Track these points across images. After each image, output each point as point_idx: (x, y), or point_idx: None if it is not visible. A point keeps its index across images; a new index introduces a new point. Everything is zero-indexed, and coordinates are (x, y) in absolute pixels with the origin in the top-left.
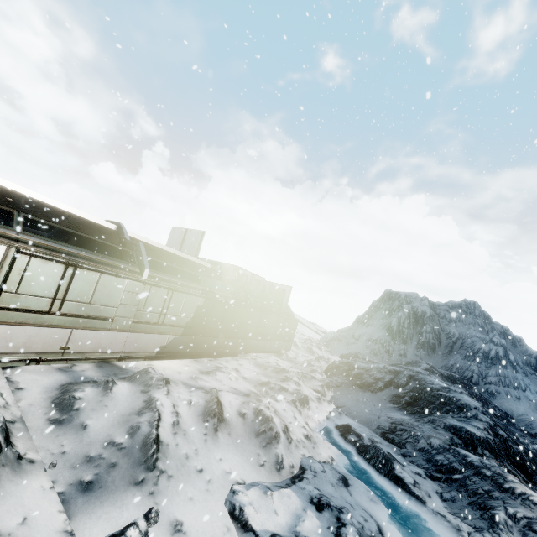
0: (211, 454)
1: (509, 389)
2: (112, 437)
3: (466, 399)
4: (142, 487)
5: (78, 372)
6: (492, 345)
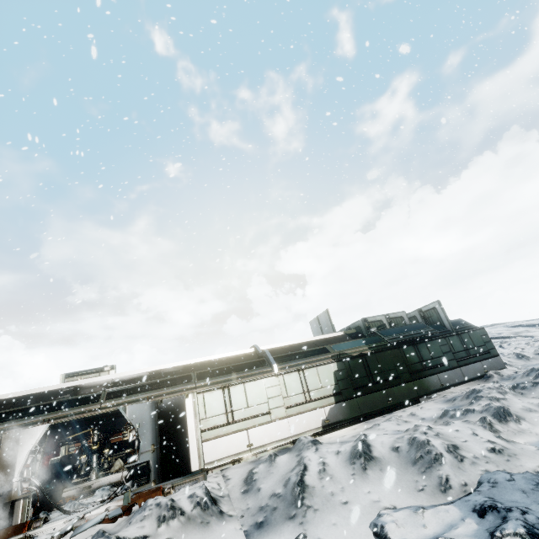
0: (359, 489)
1: None
2: (274, 491)
3: None
4: (294, 520)
5: (262, 460)
6: None
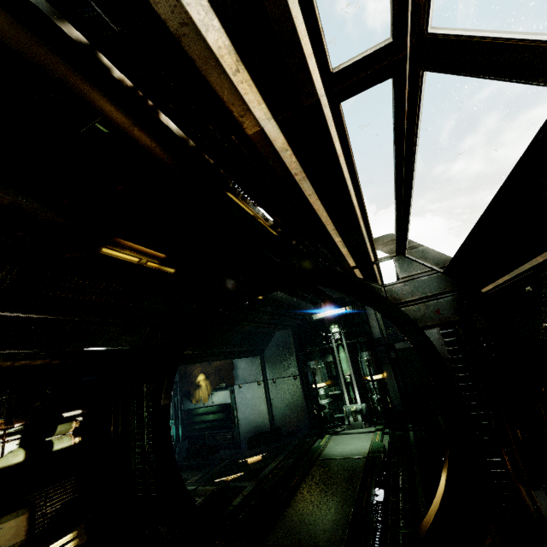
0: None
1: None
2: None
3: None
4: None
5: None
6: None
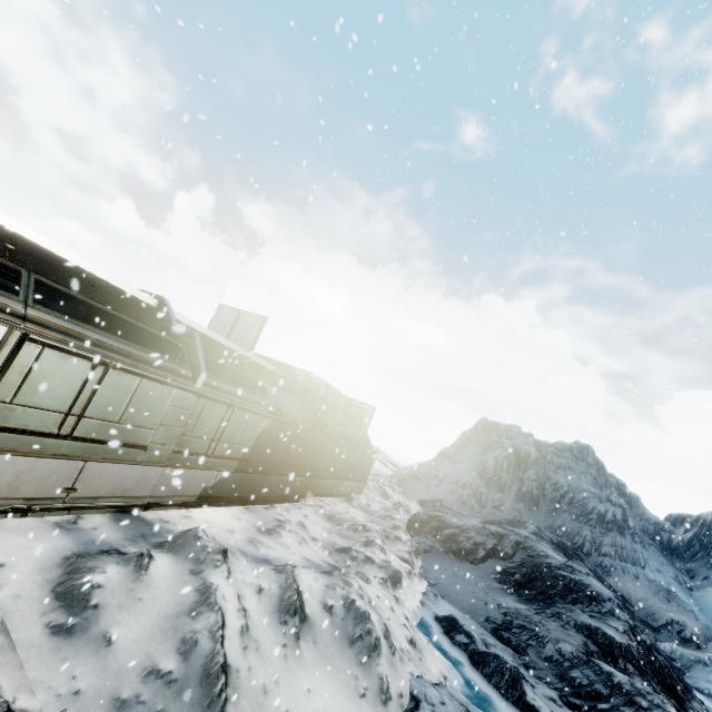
0: (296, 681)
1: (627, 565)
2: (154, 660)
3: (597, 585)
4: None
5: (87, 532)
6: (609, 505)
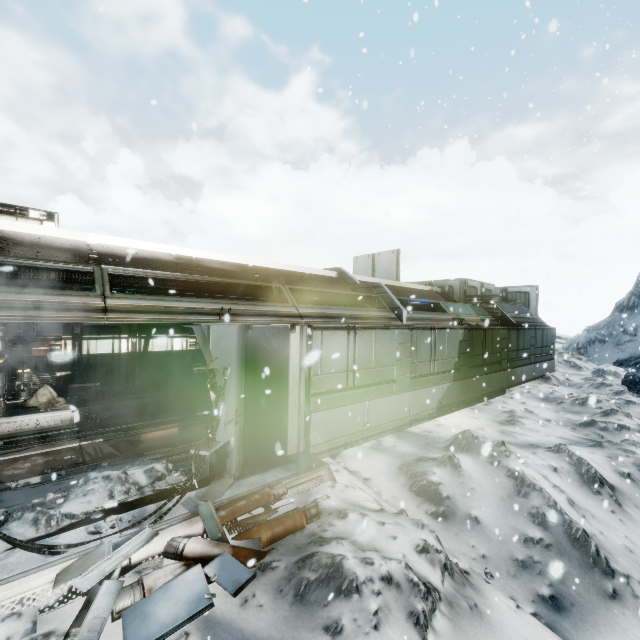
0: None
1: None
2: (520, 531)
3: None
4: (621, 601)
5: (393, 449)
6: None
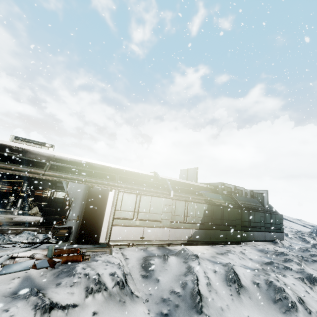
0: (239, 310)
1: None
2: (172, 288)
3: None
4: None
5: (150, 251)
6: None
